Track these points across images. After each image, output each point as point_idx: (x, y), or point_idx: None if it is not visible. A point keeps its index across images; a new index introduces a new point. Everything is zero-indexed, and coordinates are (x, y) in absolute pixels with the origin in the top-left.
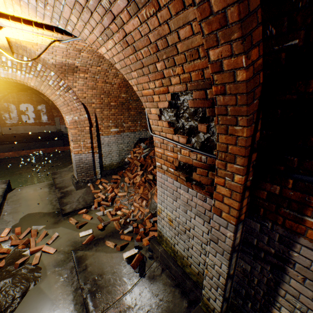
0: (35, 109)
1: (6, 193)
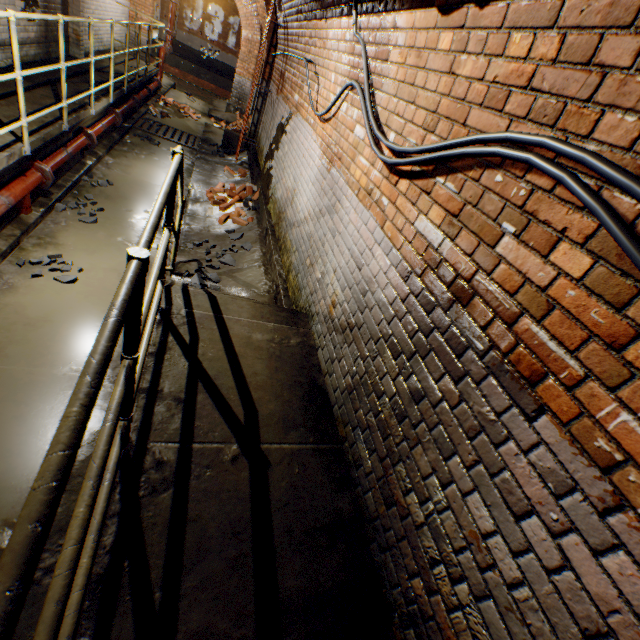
0: (226, 20)
1: (172, 88)
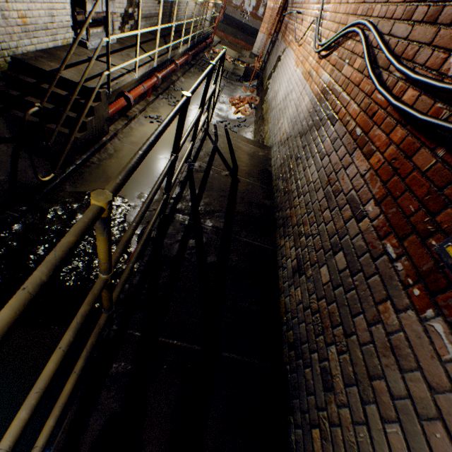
0: None
1: (218, 44)
